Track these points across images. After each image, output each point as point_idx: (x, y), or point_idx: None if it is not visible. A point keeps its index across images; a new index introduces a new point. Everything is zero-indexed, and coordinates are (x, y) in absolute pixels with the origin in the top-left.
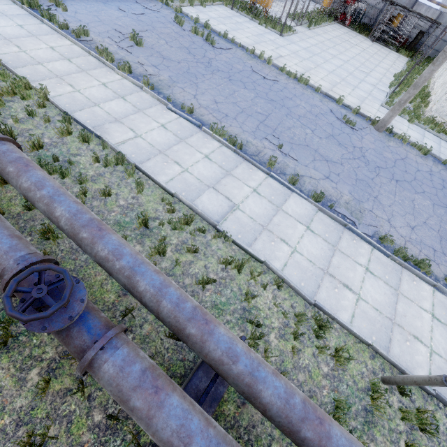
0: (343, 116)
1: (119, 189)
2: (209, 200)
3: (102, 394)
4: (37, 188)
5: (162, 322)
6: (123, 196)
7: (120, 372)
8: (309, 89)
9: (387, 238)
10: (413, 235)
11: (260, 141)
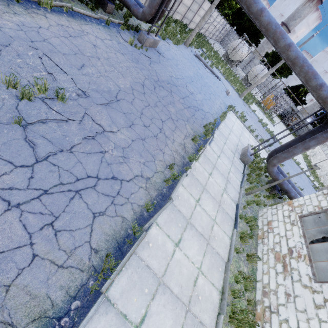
0: (313, 185)
1: None
2: None
3: None
4: None
5: None
6: None
7: None
8: (299, 167)
9: None
10: None
11: None
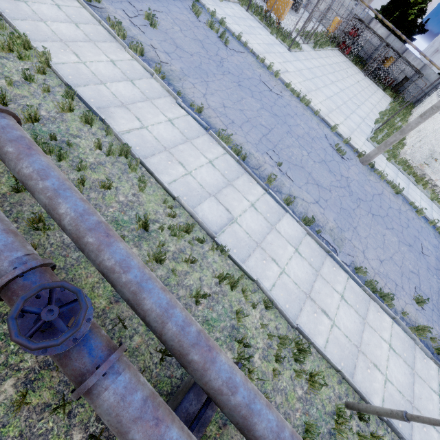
0: (336, 144)
1: (119, 183)
2: (210, 209)
3: (84, 411)
4: (40, 177)
5: (163, 343)
6: (124, 191)
7: (121, 401)
8: (309, 110)
9: (362, 269)
10: (381, 268)
11: (262, 155)
